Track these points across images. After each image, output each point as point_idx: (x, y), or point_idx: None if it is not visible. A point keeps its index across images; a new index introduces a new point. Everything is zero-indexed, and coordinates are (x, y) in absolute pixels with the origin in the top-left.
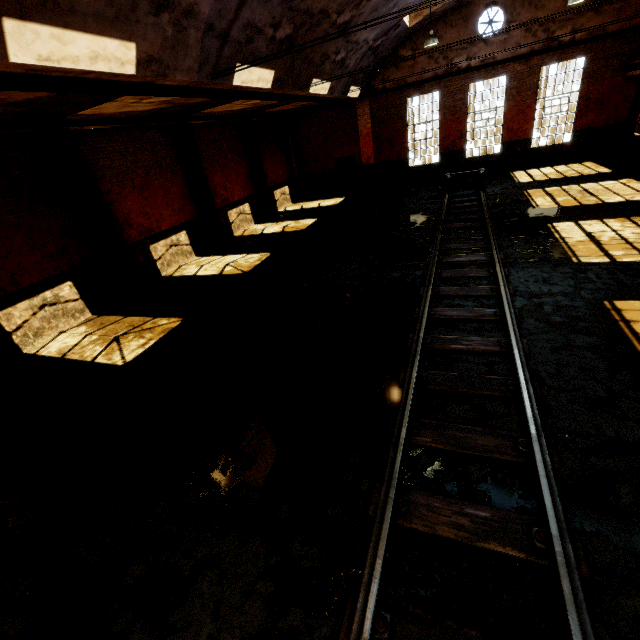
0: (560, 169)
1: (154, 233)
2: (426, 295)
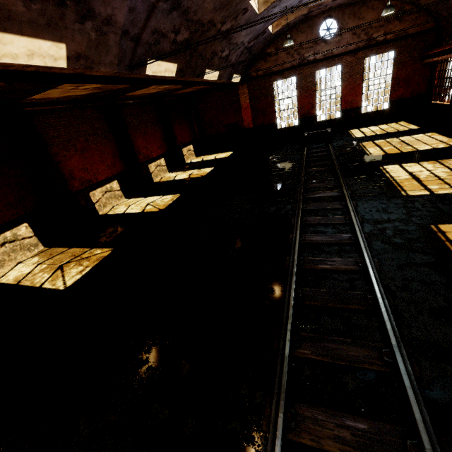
0: (383, 127)
1: (92, 183)
2: (296, 224)
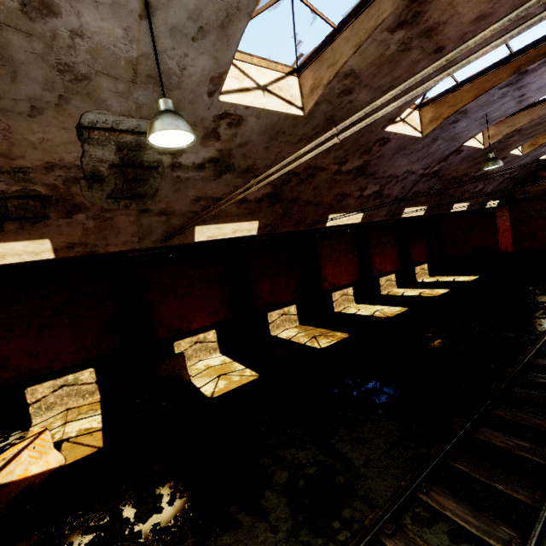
0: None
1: (336, 286)
2: (532, 350)
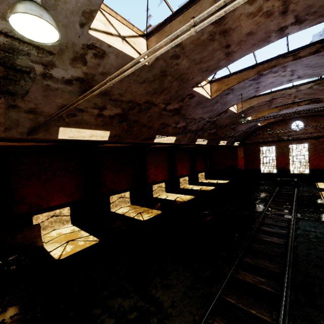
0: None
1: (155, 181)
2: (258, 221)
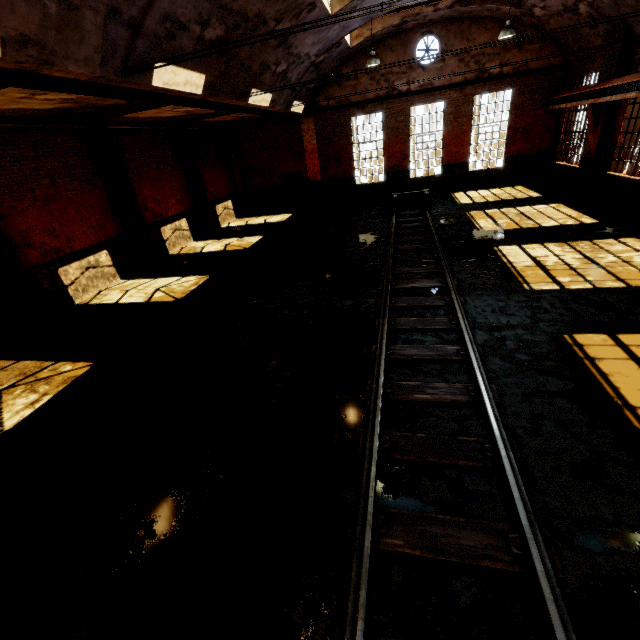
0: (496, 192)
1: (64, 254)
2: (382, 329)
